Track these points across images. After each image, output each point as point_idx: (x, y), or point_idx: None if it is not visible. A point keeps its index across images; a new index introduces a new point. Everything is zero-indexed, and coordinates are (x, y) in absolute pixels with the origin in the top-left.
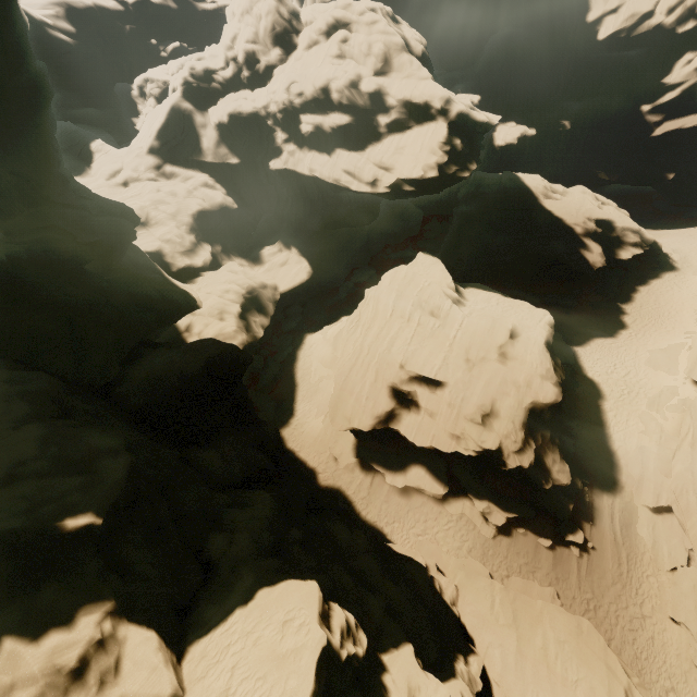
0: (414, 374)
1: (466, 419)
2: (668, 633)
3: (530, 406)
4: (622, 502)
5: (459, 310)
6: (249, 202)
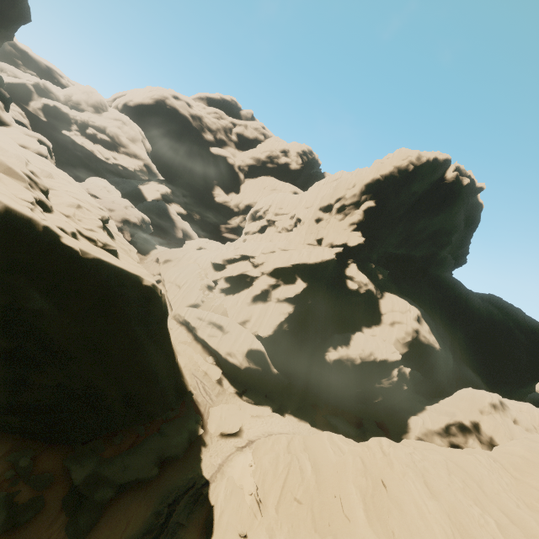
0: (91, 193)
1: (103, 206)
2: None
3: (128, 219)
4: (144, 257)
5: (118, 194)
6: None
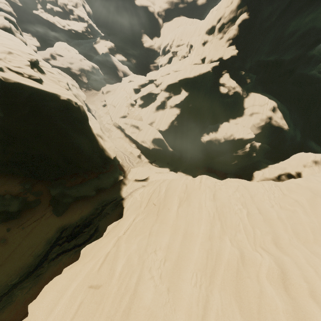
0: (57, 53)
1: (66, 61)
2: (93, 99)
3: (83, 68)
4: (98, 92)
5: (74, 52)
6: (22, 21)
